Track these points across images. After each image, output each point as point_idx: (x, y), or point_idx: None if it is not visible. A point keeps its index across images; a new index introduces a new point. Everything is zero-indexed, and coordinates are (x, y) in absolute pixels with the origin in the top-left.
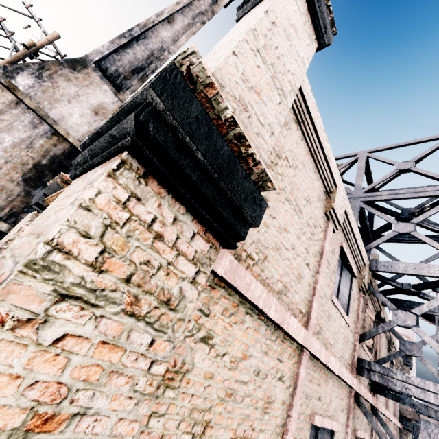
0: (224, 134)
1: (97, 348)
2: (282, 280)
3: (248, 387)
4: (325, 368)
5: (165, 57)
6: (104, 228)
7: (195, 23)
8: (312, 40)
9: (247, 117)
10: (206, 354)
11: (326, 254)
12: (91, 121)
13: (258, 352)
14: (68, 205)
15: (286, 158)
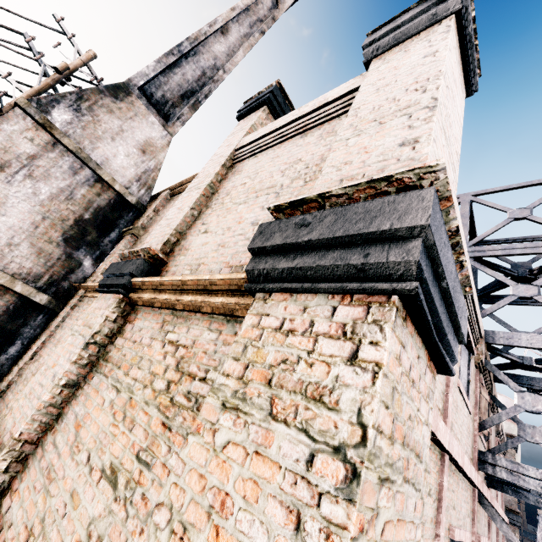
0: None
1: (396, 528)
2: None
3: None
4: (456, 470)
5: (220, 78)
6: (393, 392)
7: (252, 33)
8: (463, 90)
9: None
10: None
11: None
12: (138, 162)
13: None
14: (345, 363)
15: None
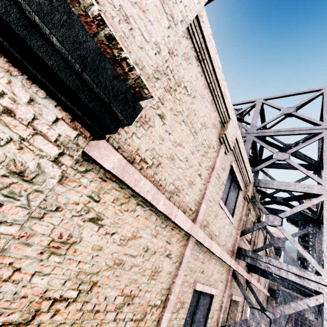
0: (95, 34)
1: None
2: (174, 183)
3: (137, 259)
4: (209, 252)
5: None
6: None
7: None
8: None
9: (128, 29)
10: (95, 232)
11: (217, 169)
12: None
13: (147, 234)
14: None
15: (185, 87)
